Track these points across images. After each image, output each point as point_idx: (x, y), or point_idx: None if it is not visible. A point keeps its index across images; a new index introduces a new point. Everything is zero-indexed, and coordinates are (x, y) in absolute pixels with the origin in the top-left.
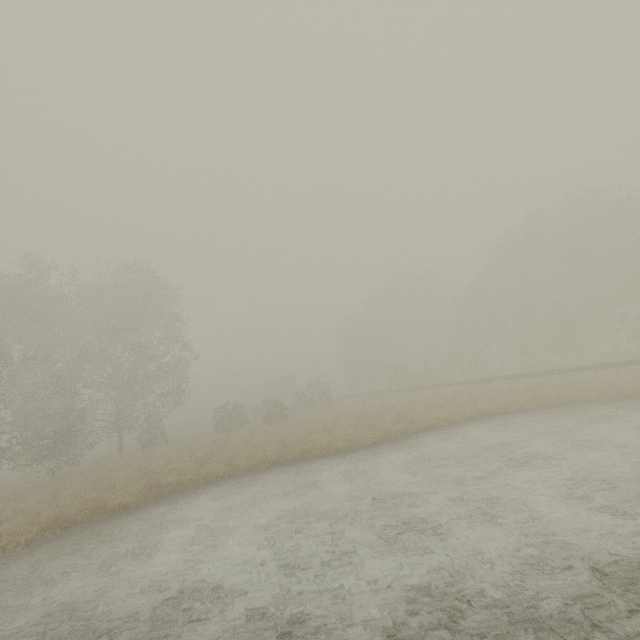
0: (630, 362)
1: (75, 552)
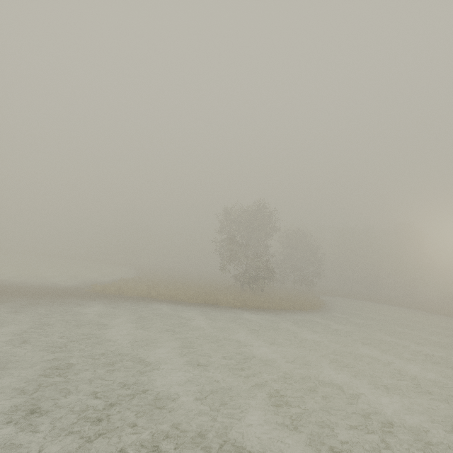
0: None
1: (365, 302)
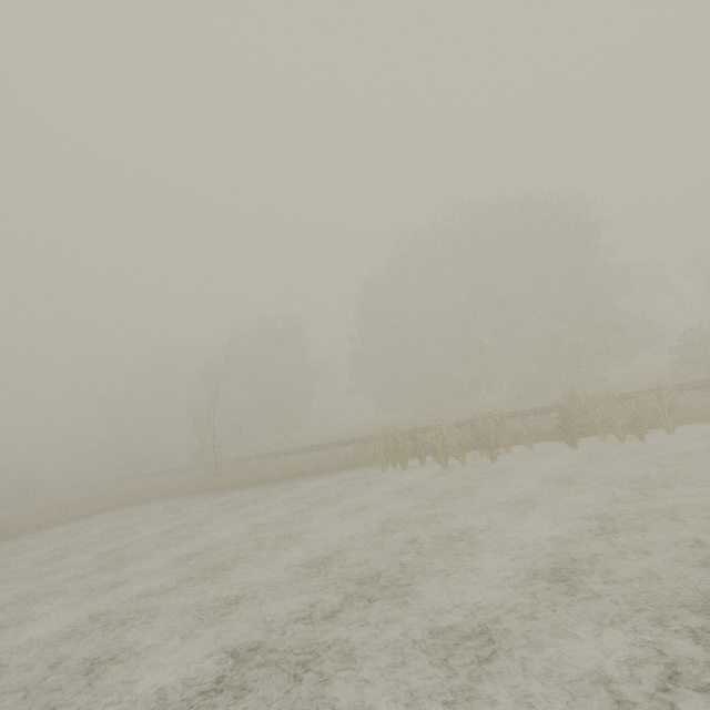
0: (221, 463)
1: None
